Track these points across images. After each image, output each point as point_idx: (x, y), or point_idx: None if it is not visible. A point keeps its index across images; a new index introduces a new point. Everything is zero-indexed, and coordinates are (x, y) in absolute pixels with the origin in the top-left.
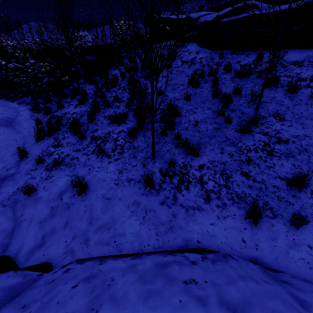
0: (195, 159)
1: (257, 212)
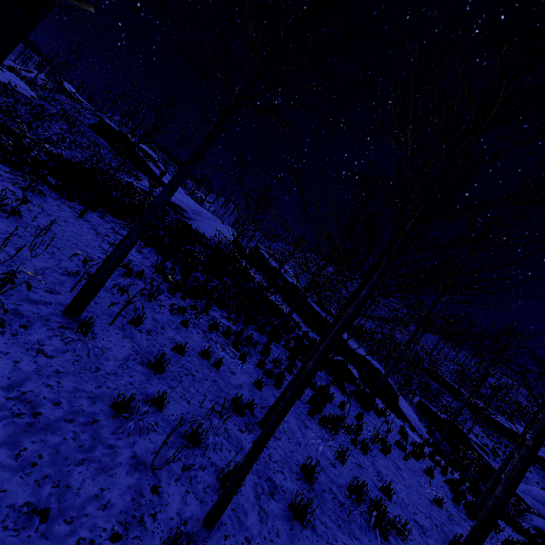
0: None
1: None
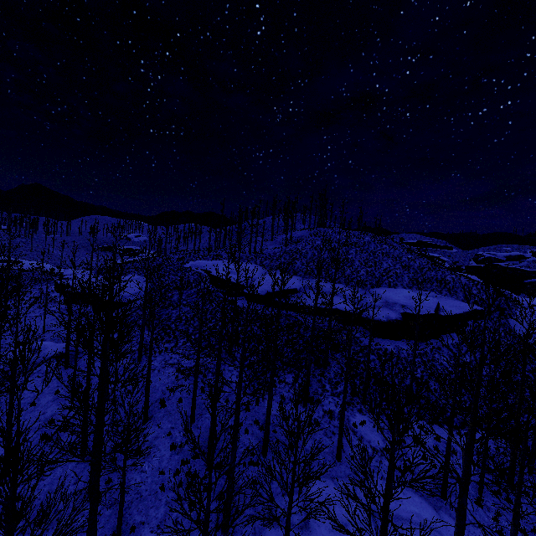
0: None
1: None
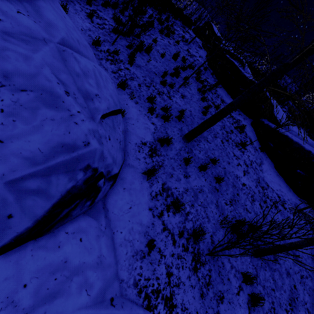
0: (129, 65)
1: (124, 85)
